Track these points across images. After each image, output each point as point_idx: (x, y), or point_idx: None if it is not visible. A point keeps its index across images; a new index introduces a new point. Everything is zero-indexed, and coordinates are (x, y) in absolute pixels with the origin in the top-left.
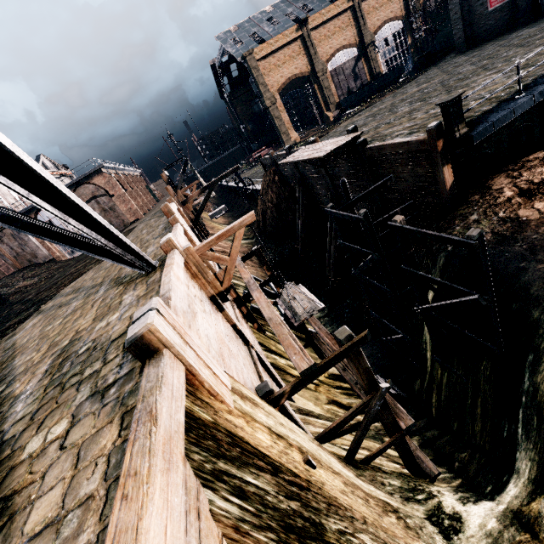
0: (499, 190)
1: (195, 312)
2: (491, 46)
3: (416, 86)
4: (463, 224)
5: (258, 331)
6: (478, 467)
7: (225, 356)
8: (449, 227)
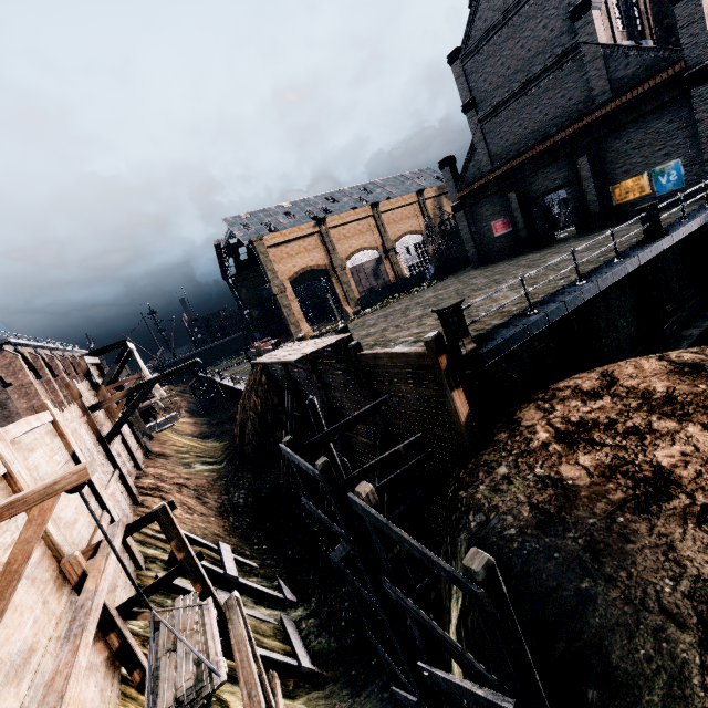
0: (531, 428)
1: None
2: (502, 264)
3: (433, 291)
4: (489, 481)
5: (142, 688)
6: None
7: None
8: (471, 482)
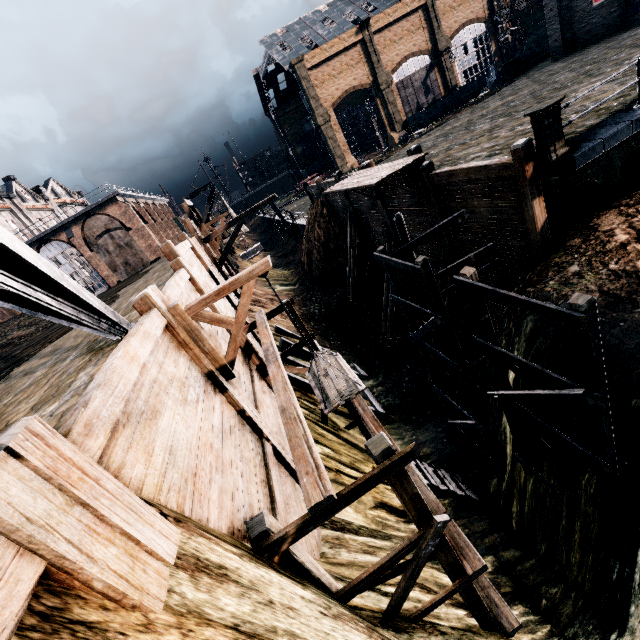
0: (608, 232)
1: (158, 409)
2: (596, 49)
3: (500, 99)
4: (559, 278)
5: None
6: (573, 611)
7: (203, 474)
8: (539, 280)
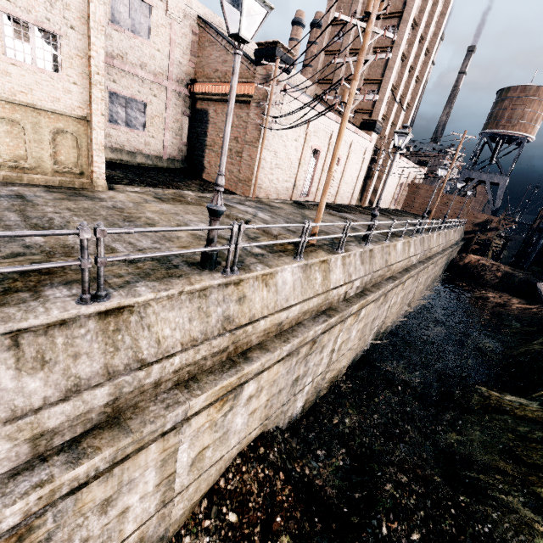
0: None
1: None
2: None
3: None
4: None
5: None
6: None
7: None
8: None
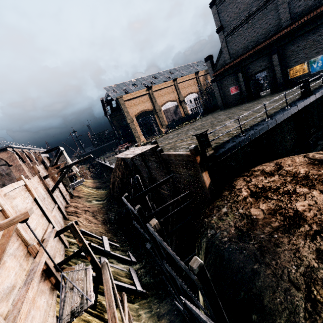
0: (239, 190)
1: None
2: (234, 108)
3: (201, 122)
4: (218, 215)
5: None
6: None
7: None
8: (210, 214)
